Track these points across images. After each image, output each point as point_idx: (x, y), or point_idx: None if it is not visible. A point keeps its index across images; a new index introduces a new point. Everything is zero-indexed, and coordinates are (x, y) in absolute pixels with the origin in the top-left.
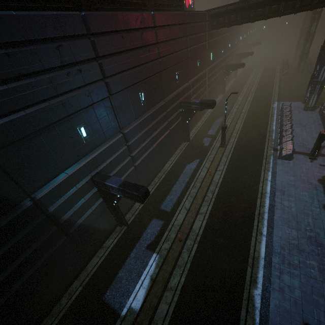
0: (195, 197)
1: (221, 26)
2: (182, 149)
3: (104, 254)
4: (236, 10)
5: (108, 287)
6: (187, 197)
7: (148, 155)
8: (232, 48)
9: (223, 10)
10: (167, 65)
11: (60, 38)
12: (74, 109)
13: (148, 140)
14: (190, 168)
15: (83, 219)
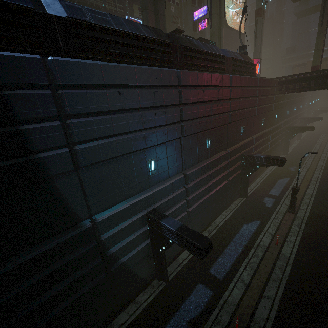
0: (256, 270)
1: (290, 91)
2: (237, 205)
3: (135, 312)
4: (309, 78)
5: None
6: (245, 267)
7: (202, 202)
8: (296, 112)
9: (294, 78)
10: (235, 119)
11: (157, 86)
12: (151, 144)
13: (205, 186)
14: (248, 229)
15: (126, 257)
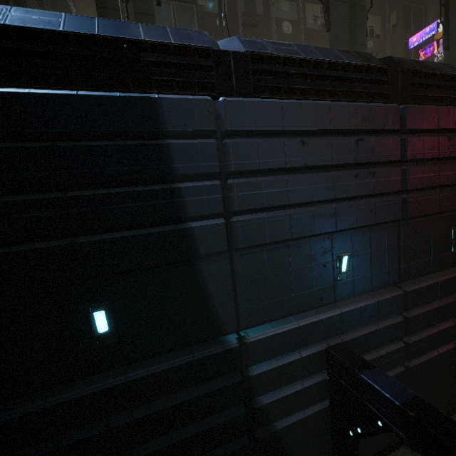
0: None
1: None
2: None
3: None
4: None
5: None
6: None
7: (439, 355)
8: None
9: None
10: None
11: (362, 132)
12: (346, 225)
13: (448, 324)
14: None
15: (284, 422)
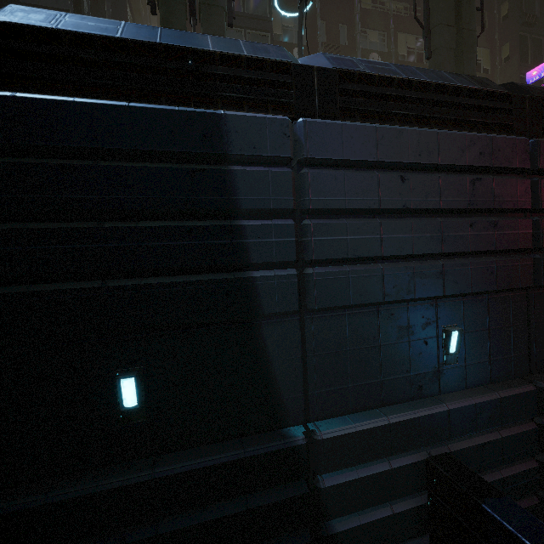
0: None
1: None
2: None
3: None
4: None
5: None
6: None
7: None
8: None
9: None
10: None
11: (480, 170)
12: (456, 289)
13: None
14: None
15: None
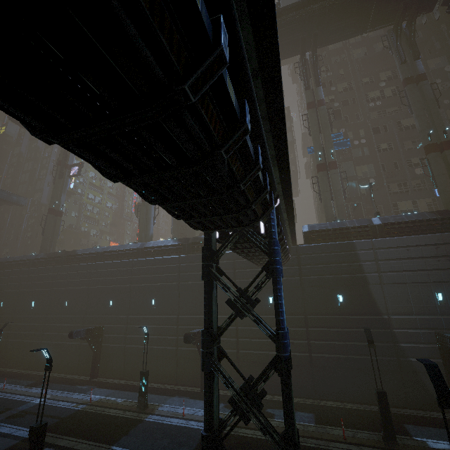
0: None
1: None
2: None
3: (424, 414)
4: None
5: (412, 424)
6: None
7: None
8: None
9: None
10: None
11: (439, 244)
12: (436, 280)
13: None
14: None
15: (414, 359)
